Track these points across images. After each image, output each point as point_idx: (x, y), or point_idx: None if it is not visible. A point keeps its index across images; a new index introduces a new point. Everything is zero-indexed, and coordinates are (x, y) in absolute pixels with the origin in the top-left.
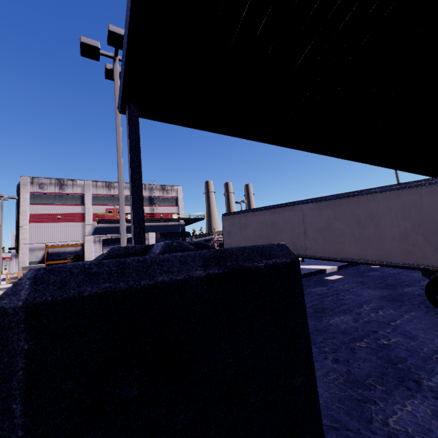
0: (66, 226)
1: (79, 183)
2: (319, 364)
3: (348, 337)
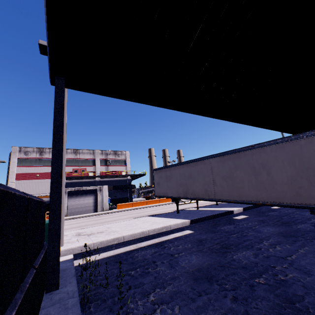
0: (43, 182)
1: None
2: (218, 303)
3: (248, 272)
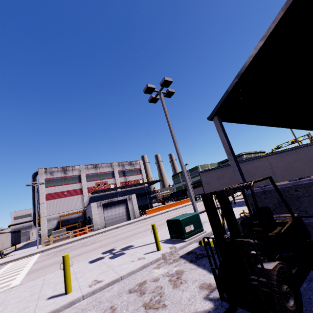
0: (71, 199)
1: (76, 168)
2: None
3: None
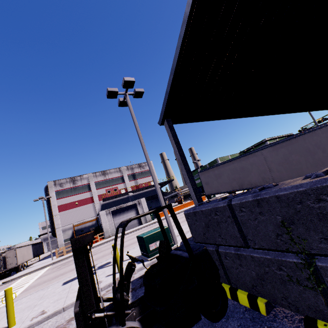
0: (82, 208)
1: (85, 177)
2: None
3: None
